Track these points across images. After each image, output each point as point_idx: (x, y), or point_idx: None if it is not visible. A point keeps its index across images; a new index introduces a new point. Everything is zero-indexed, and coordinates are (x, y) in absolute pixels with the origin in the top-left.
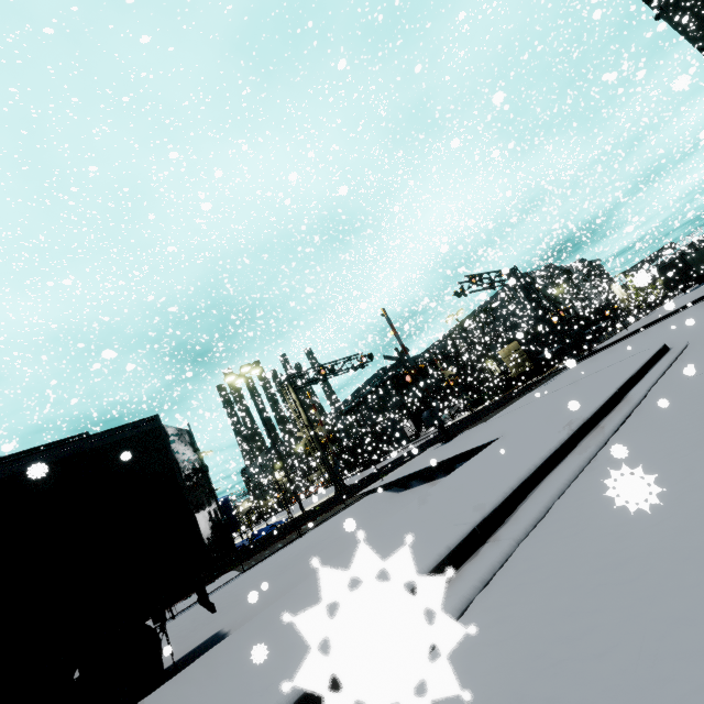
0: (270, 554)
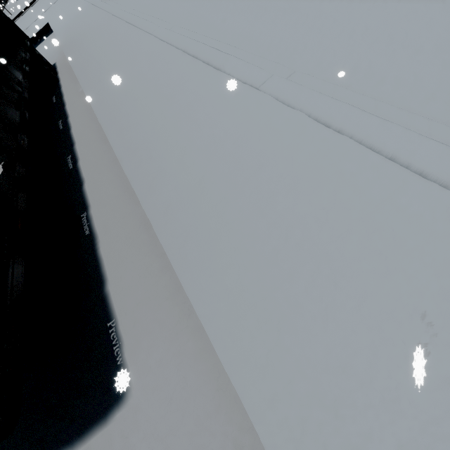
0: None
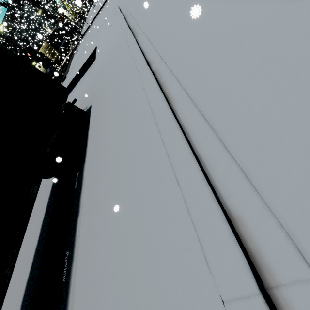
0: None
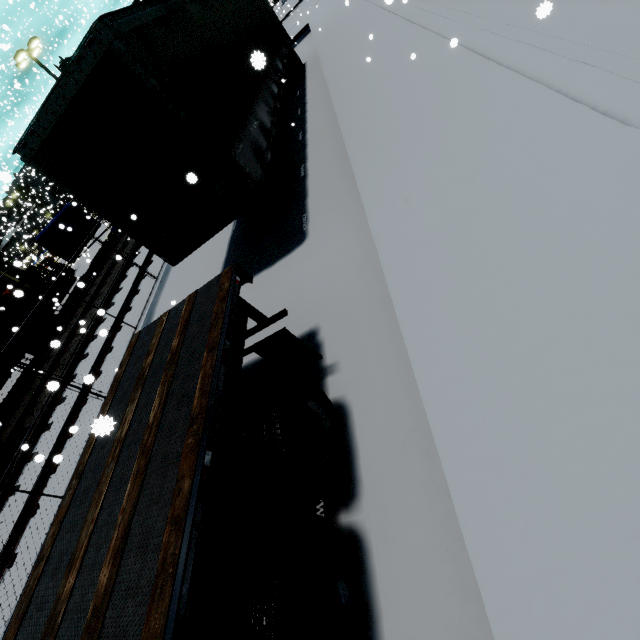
0: None
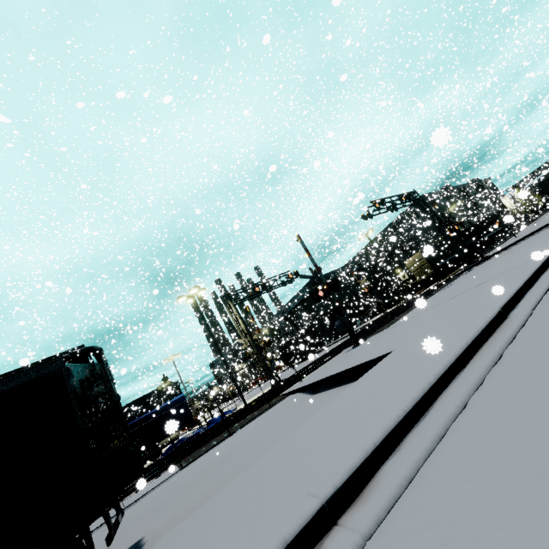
0: (204, 452)
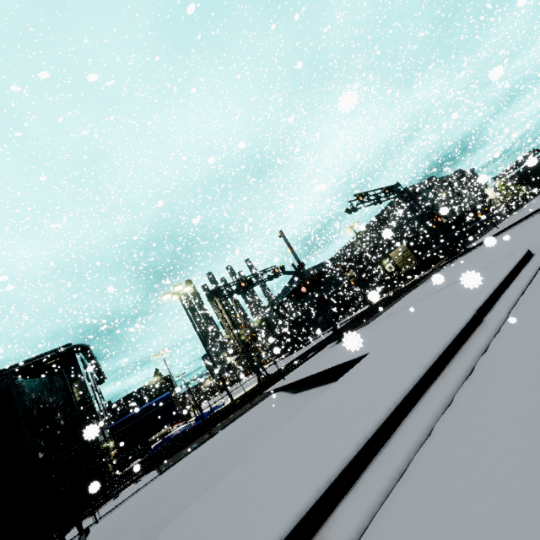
0: (184, 456)
